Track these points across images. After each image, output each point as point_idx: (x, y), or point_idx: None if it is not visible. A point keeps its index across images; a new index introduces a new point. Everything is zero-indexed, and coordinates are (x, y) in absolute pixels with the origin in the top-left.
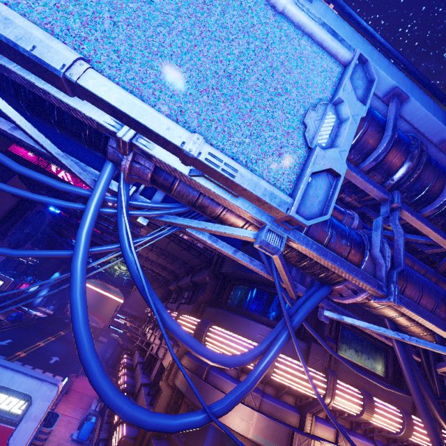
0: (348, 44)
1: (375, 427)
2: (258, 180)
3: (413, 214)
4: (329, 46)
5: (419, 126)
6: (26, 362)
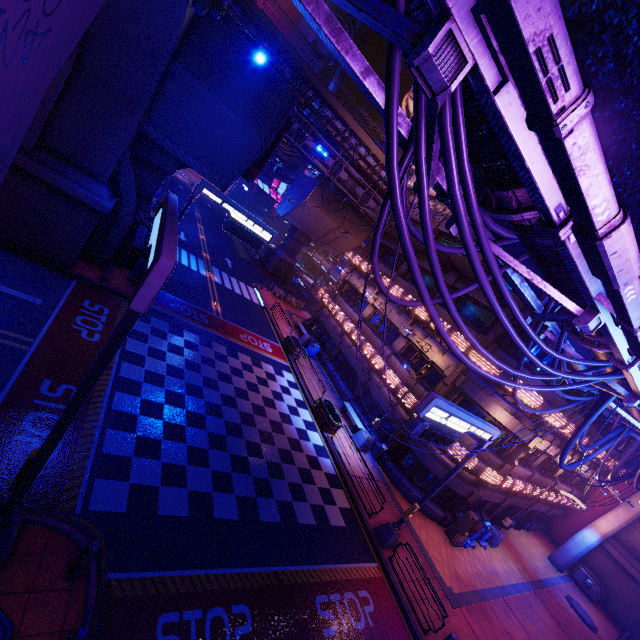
0: None
1: (562, 434)
2: None
3: None
4: None
5: None
6: (218, 268)
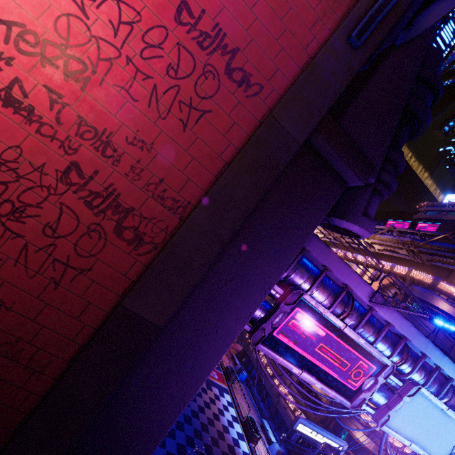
0: None
1: None
2: None
3: None
4: None
5: None
6: None
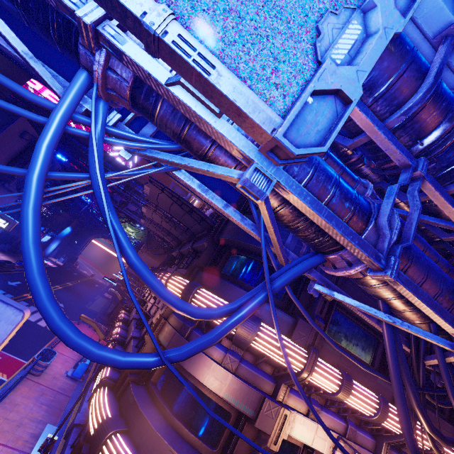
0: None
1: (350, 408)
2: (240, 85)
3: (437, 189)
4: None
5: None
6: (32, 304)
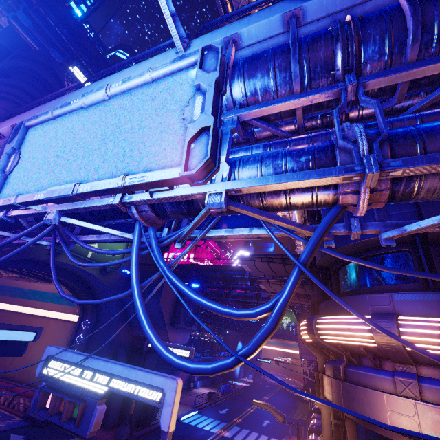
0: (193, 53)
1: None
2: (157, 172)
3: (387, 74)
4: (184, 65)
5: (341, 6)
6: (243, 427)
